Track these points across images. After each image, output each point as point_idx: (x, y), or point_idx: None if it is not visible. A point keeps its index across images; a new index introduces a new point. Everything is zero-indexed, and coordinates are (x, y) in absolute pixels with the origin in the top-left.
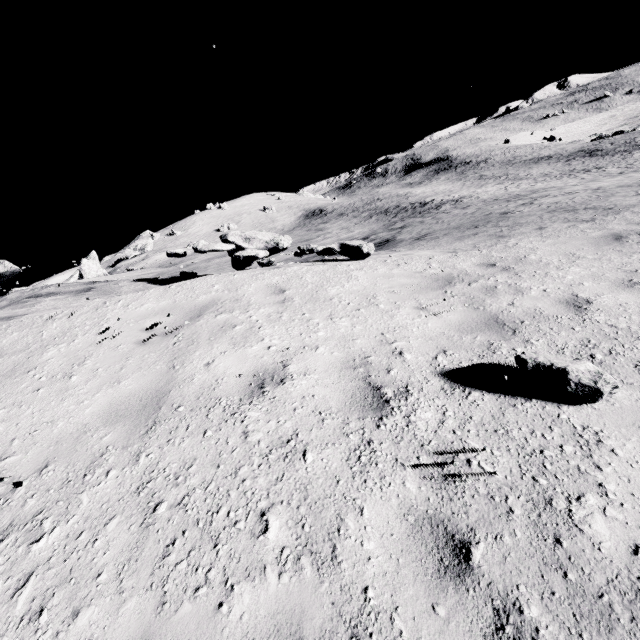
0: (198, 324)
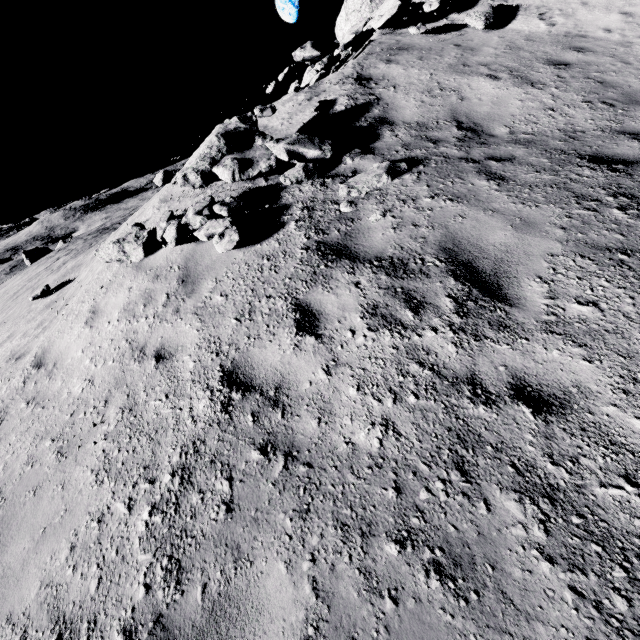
0: None
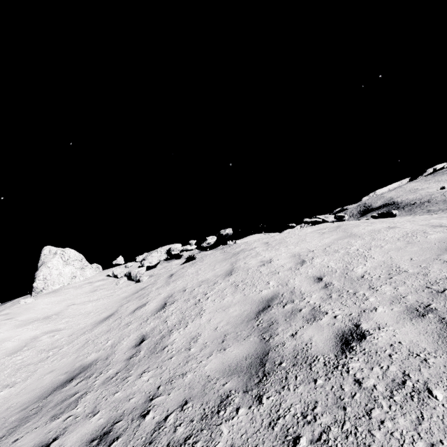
0: (343, 227)
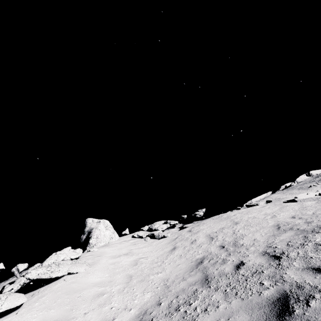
0: (278, 204)
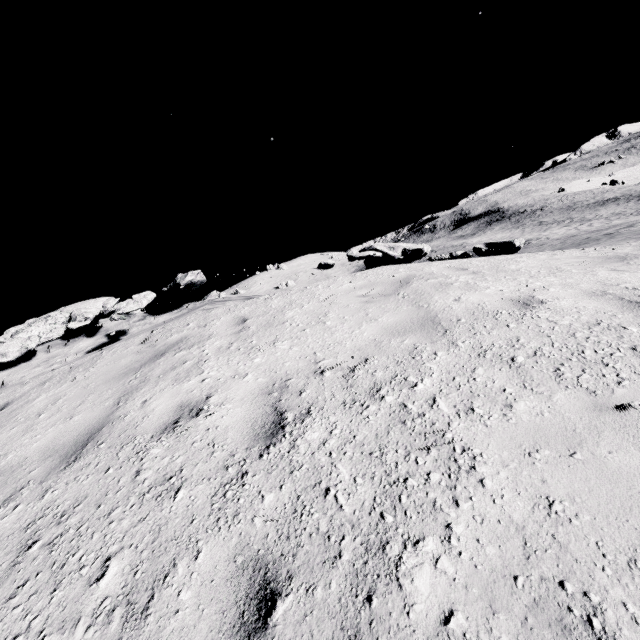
0: (413, 286)
